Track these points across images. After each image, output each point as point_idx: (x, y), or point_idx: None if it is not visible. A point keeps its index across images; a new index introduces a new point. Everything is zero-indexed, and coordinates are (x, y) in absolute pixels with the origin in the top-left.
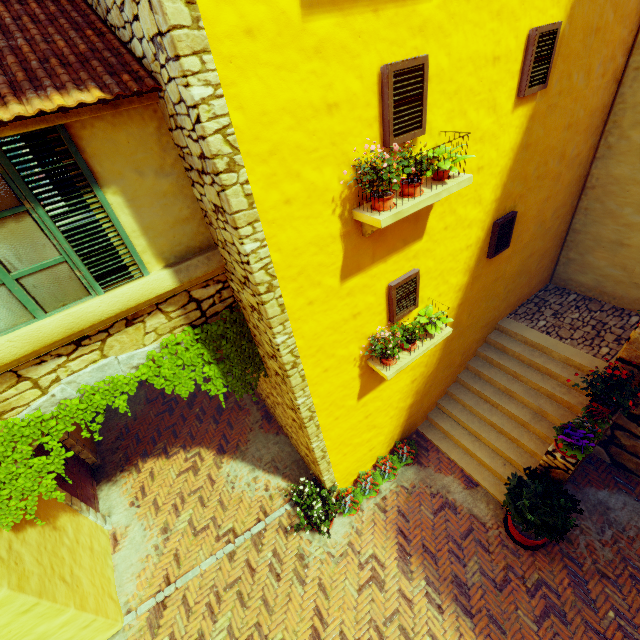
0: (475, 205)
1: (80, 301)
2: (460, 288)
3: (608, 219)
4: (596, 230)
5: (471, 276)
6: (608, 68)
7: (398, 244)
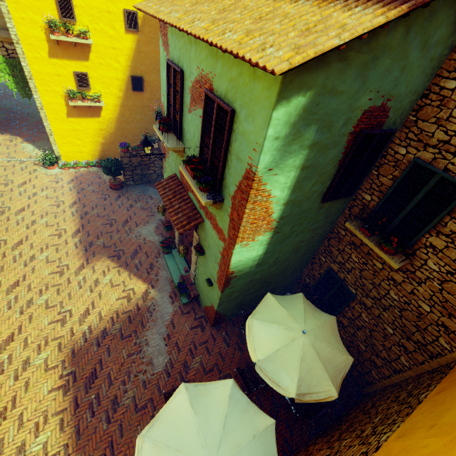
0: (116, 62)
1: None
2: (119, 97)
3: None
4: None
5: (125, 95)
6: None
7: (76, 57)
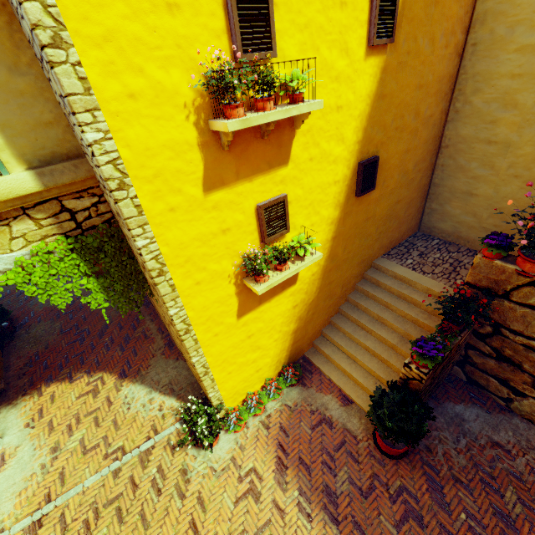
0: (338, 142)
1: None
2: (332, 221)
3: (460, 173)
4: (451, 183)
5: (342, 211)
6: (450, 41)
7: (263, 166)
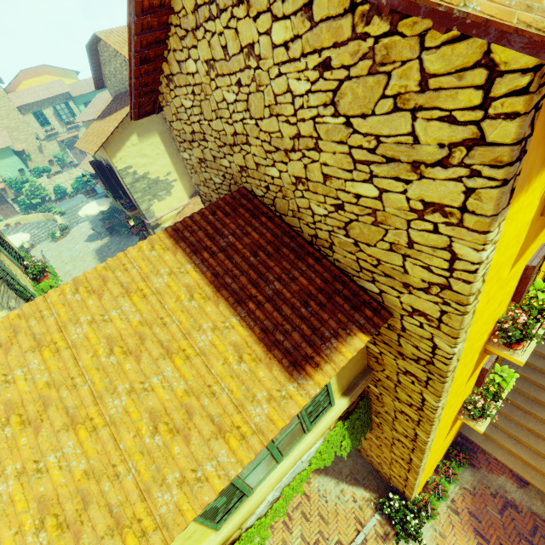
0: None
1: (300, 440)
2: None
3: None
4: None
5: None
6: None
7: None
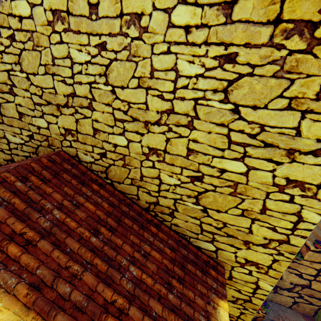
0: None
1: None
2: None
3: None
4: None
5: None
6: None
7: None
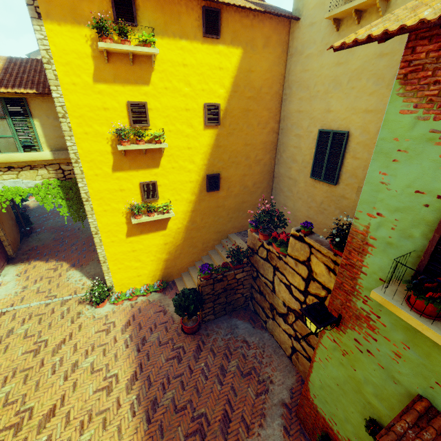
0: (191, 163)
1: (14, 152)
2: (191, 201)
3: (281, 193)
4: (278, 198)
5: (197, 198)
6: (266, 126)
7: (144, 166)
